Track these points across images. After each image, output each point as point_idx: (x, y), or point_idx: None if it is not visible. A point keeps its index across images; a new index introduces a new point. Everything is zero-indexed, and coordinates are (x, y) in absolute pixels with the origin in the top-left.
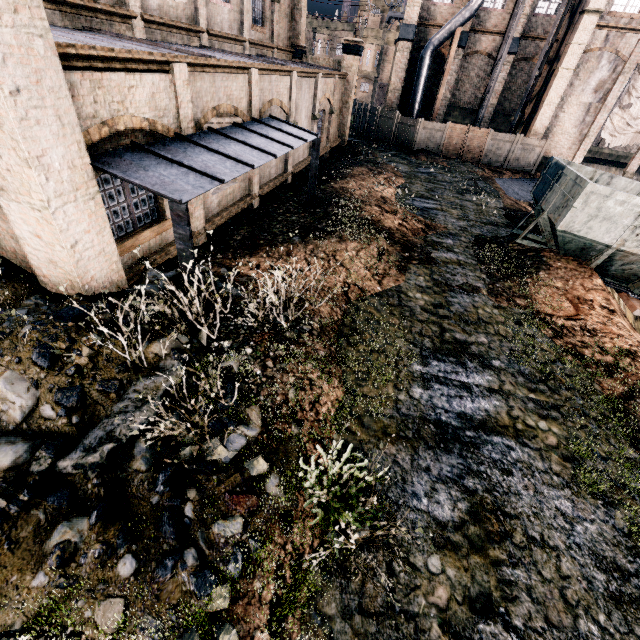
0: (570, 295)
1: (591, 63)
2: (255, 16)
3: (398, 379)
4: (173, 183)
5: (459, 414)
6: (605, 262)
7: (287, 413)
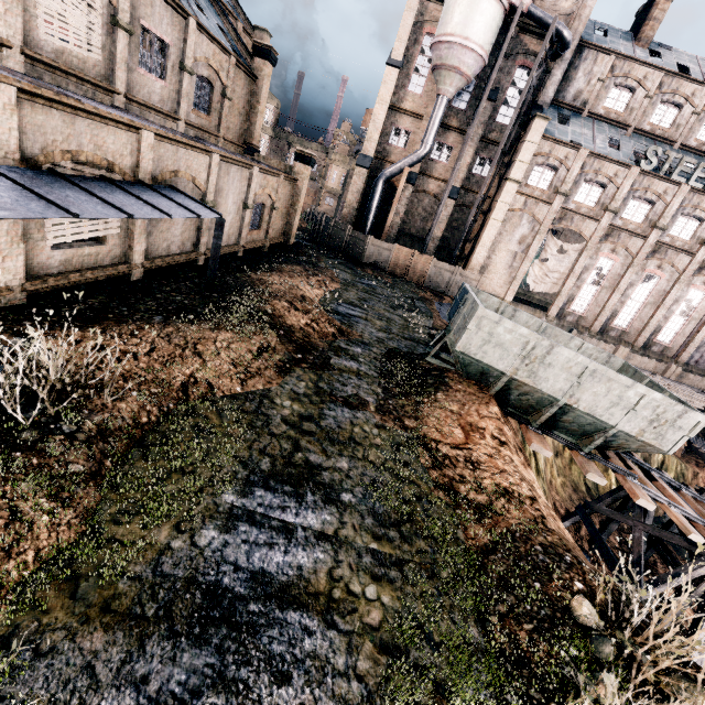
0: (463, 421)
1: (515, 220)
2: (199, 103)
3: (189, 514)
4: None
5: (255, 573)
6: (504, 390)
7: None
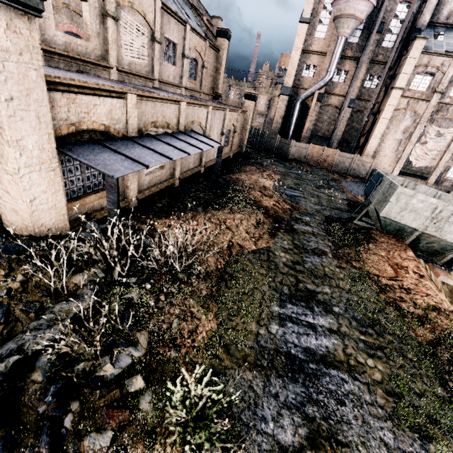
0: (391, 262)
1: (399, 116)
2: (191, 74)
3: (260, 317)
4: (112, 165)
5: (305, 349)
6: (415, 240)
7: (169, 339)
